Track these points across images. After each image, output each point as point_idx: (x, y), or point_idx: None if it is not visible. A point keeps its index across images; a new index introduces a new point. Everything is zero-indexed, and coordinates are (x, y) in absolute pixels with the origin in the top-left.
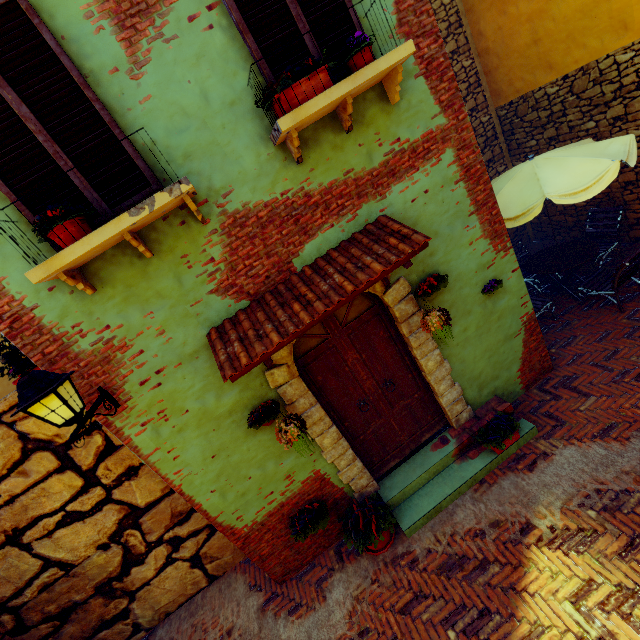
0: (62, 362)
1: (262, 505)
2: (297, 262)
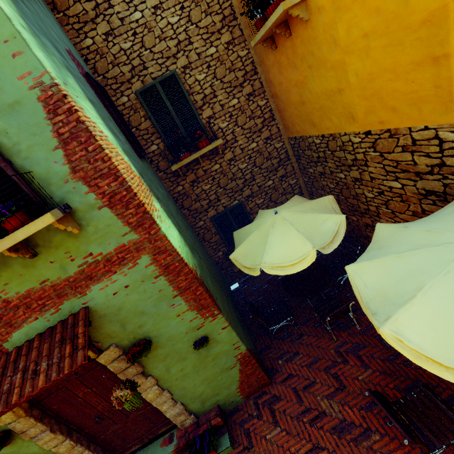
0: None
1: None
2: (8, 345)
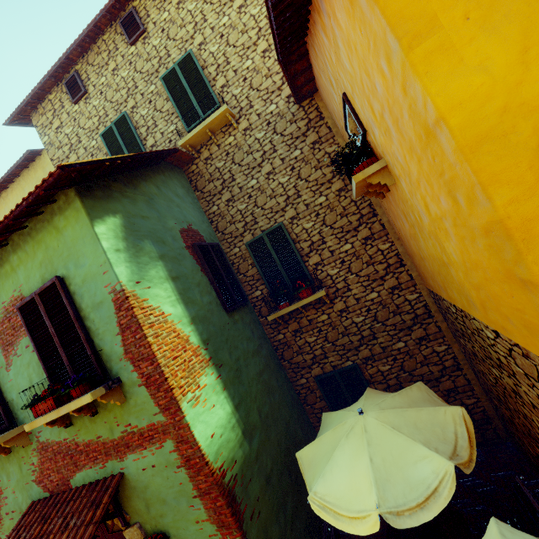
0: None
1: None
2: (73, 482)
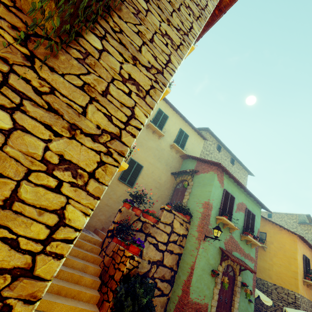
0: (206, 225)
1: (197, 297)
2: (233, 252)
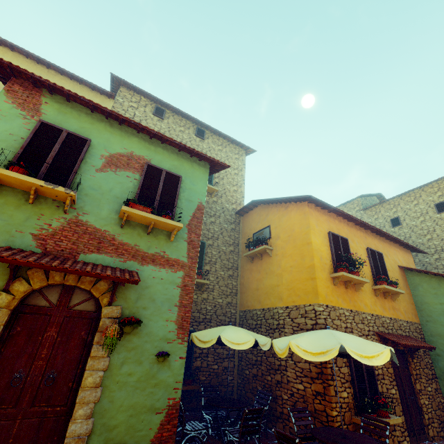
0: None
1: None
2: (82, 256)
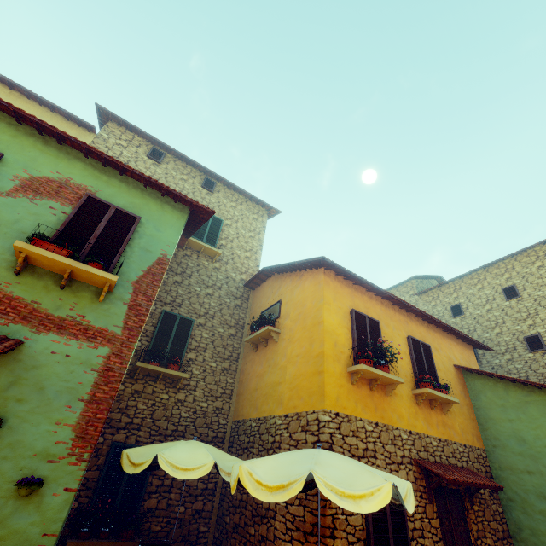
0: None
1: None
2: None
